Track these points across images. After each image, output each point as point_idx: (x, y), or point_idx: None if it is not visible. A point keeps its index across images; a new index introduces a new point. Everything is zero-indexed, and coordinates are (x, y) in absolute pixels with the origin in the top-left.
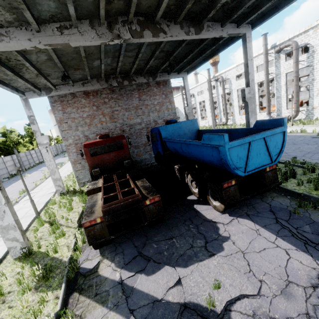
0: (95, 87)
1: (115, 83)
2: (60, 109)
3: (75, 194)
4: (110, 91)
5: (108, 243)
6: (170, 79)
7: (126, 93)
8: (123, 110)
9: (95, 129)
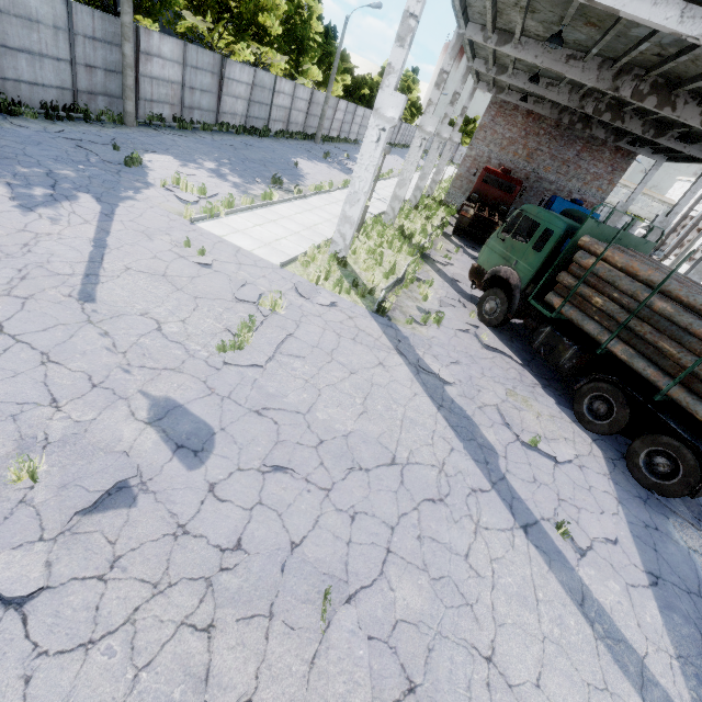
0: (543, 113)
1: (566, 120)
2: (492, 115)
3: (438, 205)
4: (555, 125)
5: (460, 233)
6: (638, 153)
7: (569, 138)
8: (548, 155)
9: (503, 157)
